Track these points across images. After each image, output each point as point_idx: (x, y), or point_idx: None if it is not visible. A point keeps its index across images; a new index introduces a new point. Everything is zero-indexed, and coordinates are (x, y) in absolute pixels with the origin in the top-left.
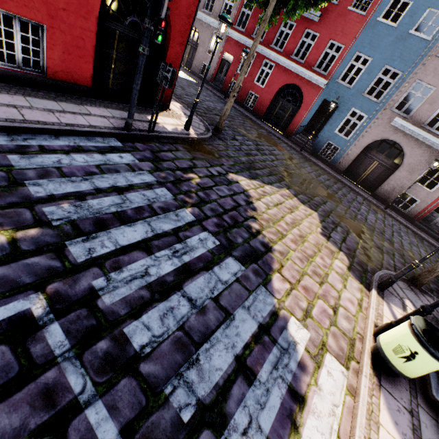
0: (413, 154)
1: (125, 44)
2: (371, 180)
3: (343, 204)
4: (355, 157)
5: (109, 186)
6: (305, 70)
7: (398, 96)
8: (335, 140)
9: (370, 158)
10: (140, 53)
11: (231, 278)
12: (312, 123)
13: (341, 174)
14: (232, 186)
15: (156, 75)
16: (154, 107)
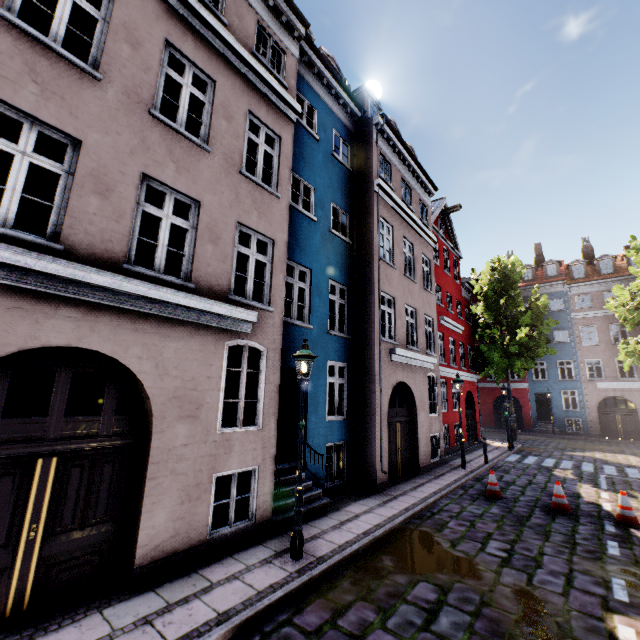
0: (635, 398)
1: (466, 416)
2: (629, 429)
3: (634, 449)
4: (598, 419)
5: (553, 462)
6: (505, 383)
7: (583, 371)
8: (570, 415)
9: (609, 415)
10: (505, 415)
11: (635, 470)
12: (539, 412)
13: (601, 437)
14: (575, 455)
15: (472, 425)
16: (511, 434)
